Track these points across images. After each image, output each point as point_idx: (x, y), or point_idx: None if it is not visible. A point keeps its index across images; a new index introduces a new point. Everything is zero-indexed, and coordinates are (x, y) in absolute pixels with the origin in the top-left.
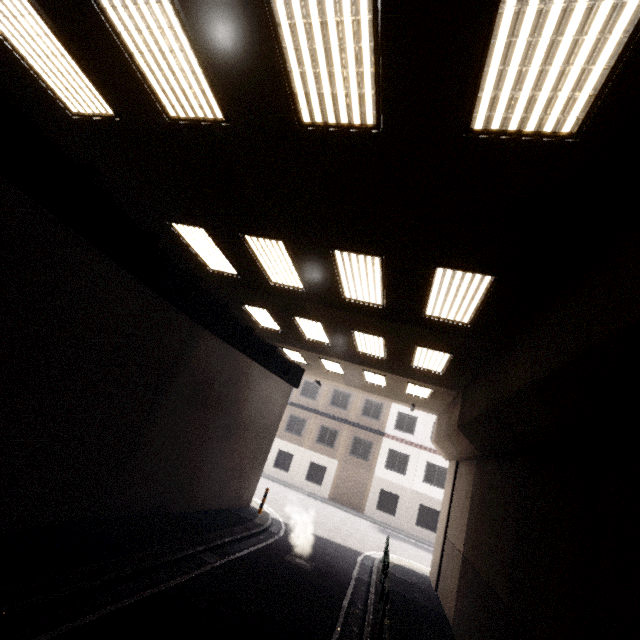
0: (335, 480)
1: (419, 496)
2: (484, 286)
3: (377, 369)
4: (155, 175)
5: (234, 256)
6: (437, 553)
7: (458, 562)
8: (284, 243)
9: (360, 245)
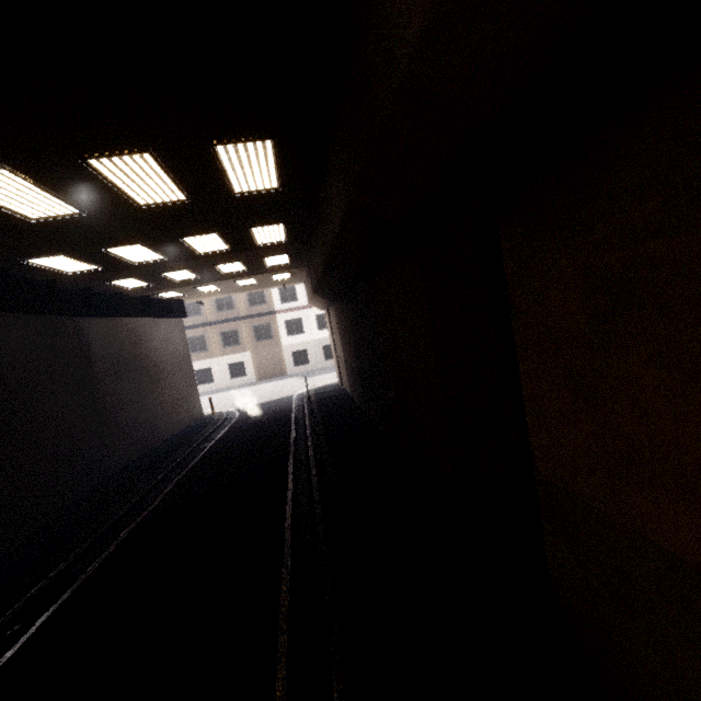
0: (255, 366)
1: (320, 342)
2: (281, 228)
3: (244, 277)
4: (8, 242)
5: (94, 260)
6: (336, 368)
7: (344, 365)
8: (141, 245)
9: (198, 232)
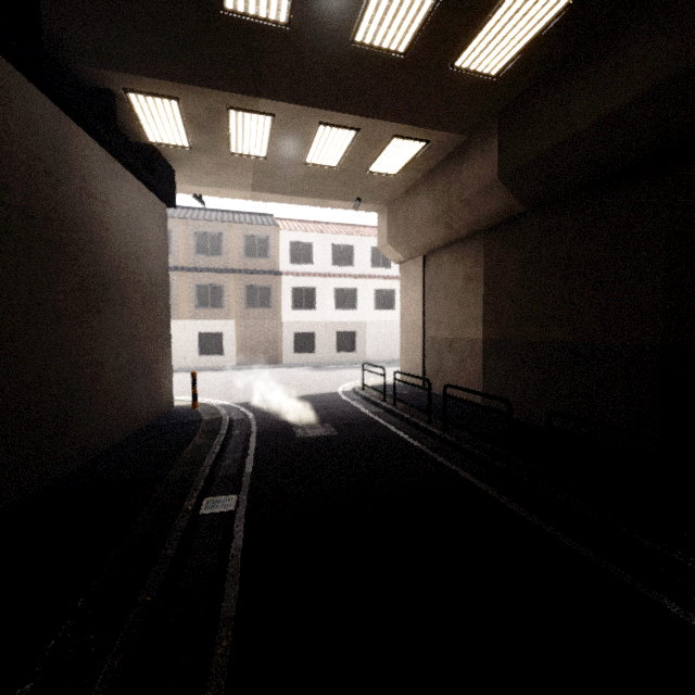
0: (239, 343)
1: (334, 325)
2: None
3: (354, 110)
4: None
5: None
6: (413, 358)
7: (475, 349)
8: None
9: None
